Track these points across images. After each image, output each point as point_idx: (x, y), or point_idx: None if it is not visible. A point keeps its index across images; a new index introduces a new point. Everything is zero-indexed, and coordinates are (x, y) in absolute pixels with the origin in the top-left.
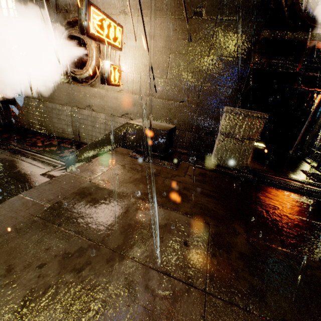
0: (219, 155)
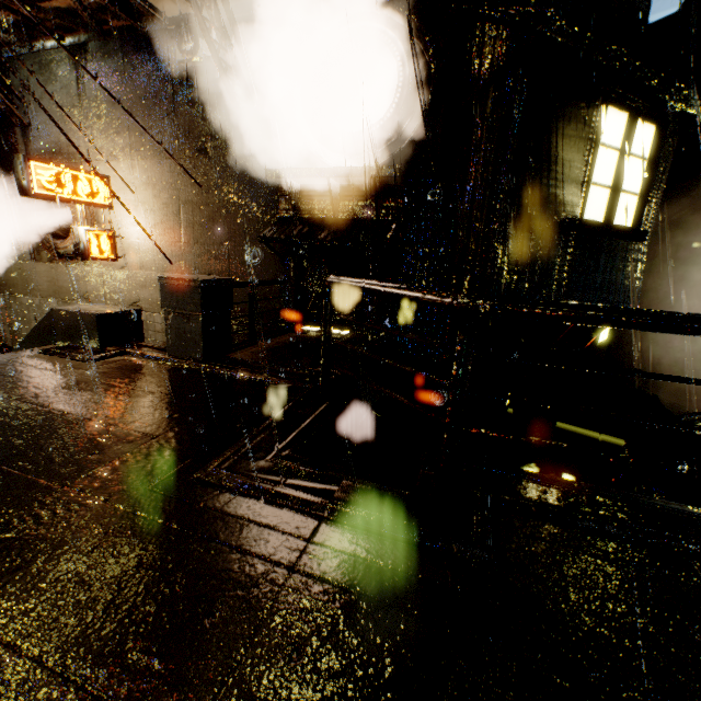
0: (172, 342)
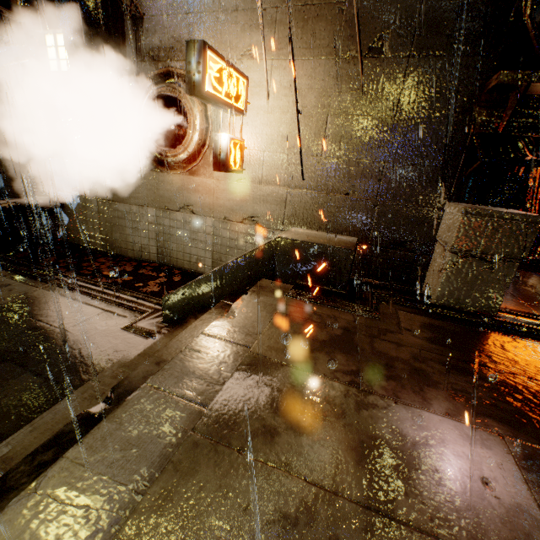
0: (449, 289)
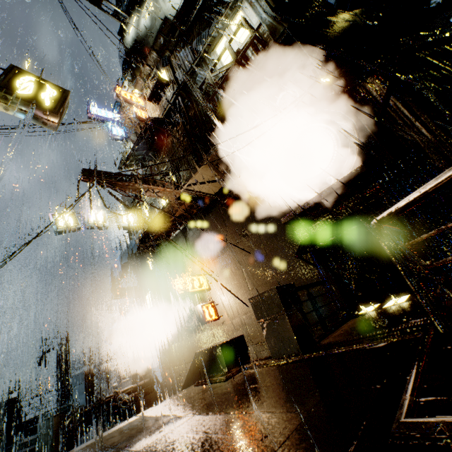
0: (272, 346)
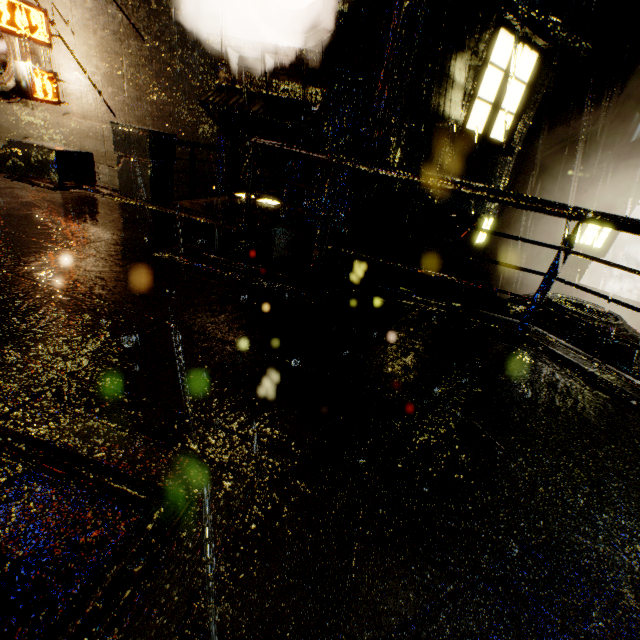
0: (124, 184)
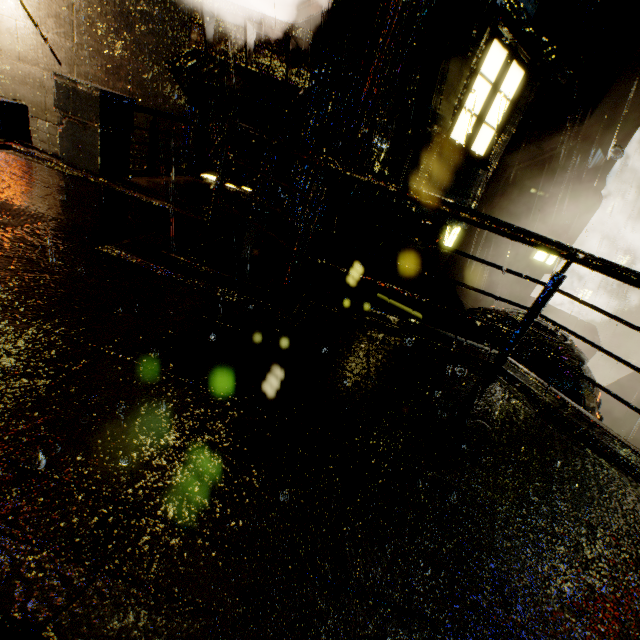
0: (66, 149)
